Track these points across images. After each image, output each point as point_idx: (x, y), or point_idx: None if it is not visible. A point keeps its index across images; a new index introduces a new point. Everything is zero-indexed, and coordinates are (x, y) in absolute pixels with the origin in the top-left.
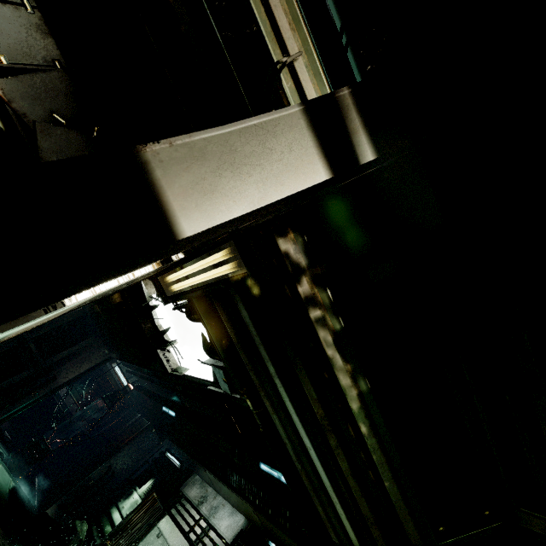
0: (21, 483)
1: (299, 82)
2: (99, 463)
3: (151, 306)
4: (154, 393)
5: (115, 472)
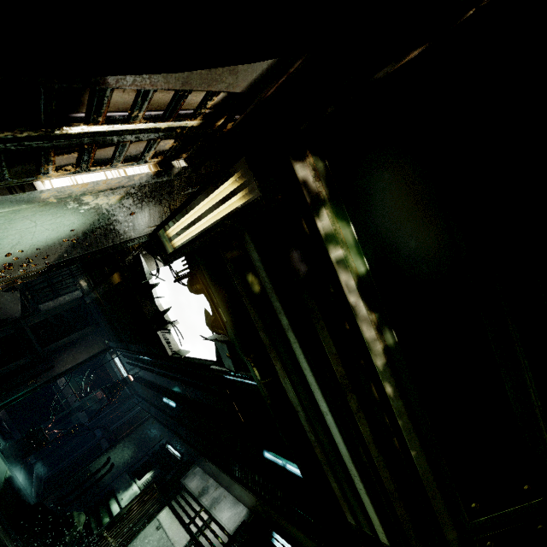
0: (18, 473)
1: None
2: (98, 454)
3: (151, 285)
4: (155, 384)
5: (114, 463)
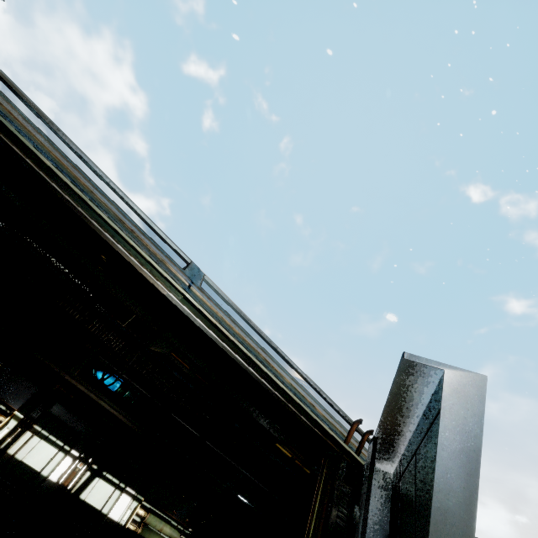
0: None
1: None
2: None
3: None
4: None
5: None
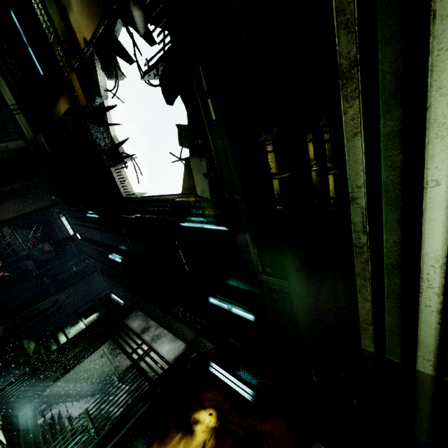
0: None
1: None
2: (46, 297)
3: (106, 107)
4: (101, 242)
5: (62, 305)
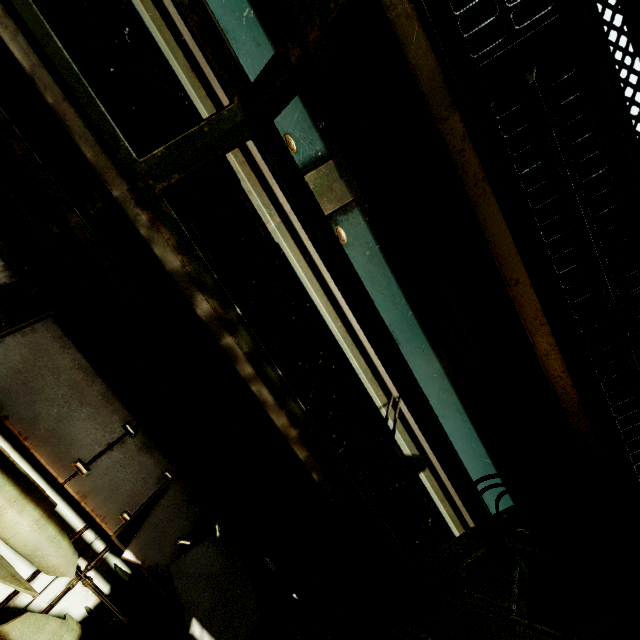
0: None
1: (402, 414)
2: None
3: None
4: None
5: None
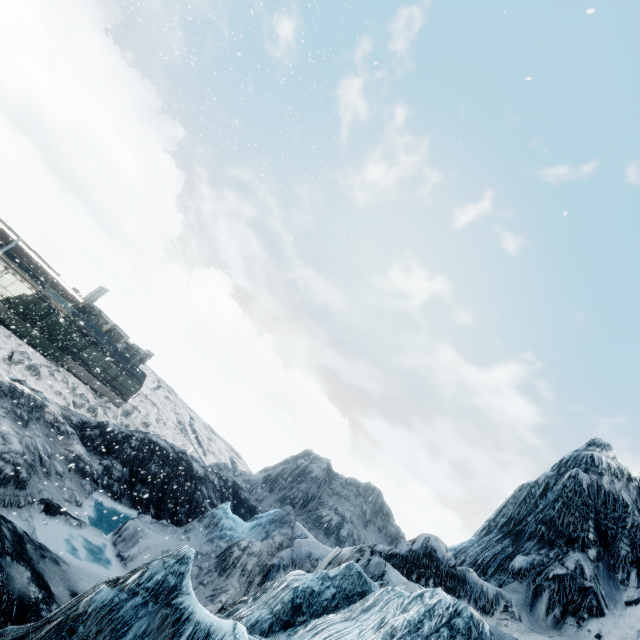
0: None
1: None
2: None
3: None
4: None
5: None
